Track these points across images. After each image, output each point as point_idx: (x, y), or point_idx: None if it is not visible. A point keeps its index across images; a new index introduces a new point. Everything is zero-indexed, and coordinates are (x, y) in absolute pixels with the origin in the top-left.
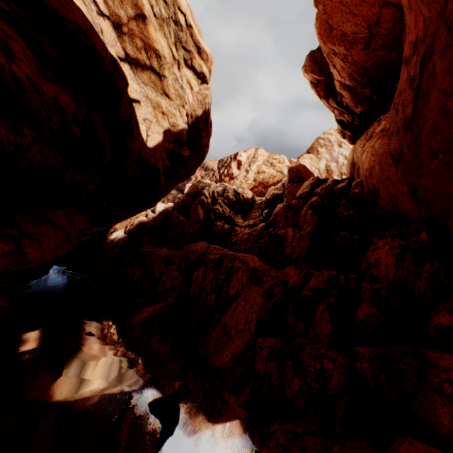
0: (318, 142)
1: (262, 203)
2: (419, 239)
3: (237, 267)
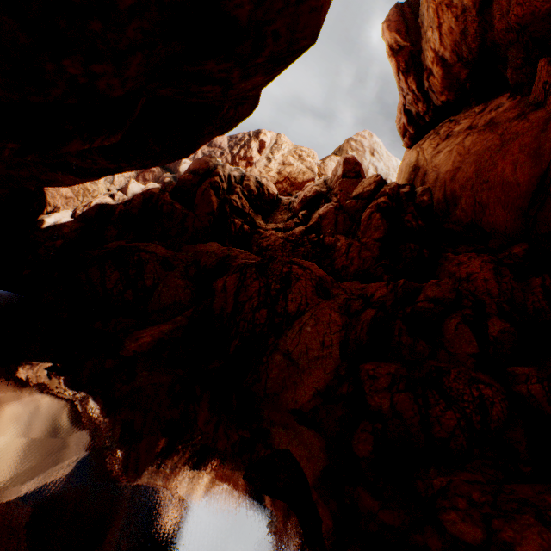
0: (349, 144)
1: (292, 204)
2: (512, 254)
3: (297, 274)
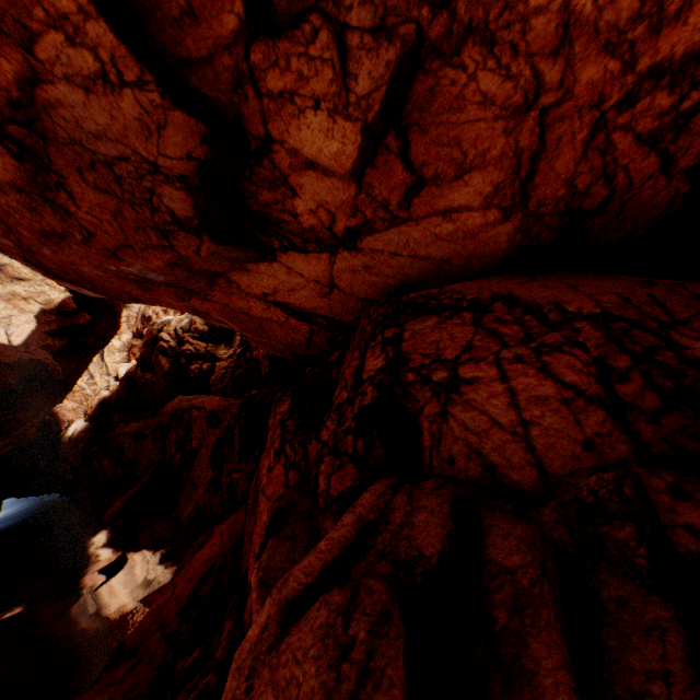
0: None
1: None
2: None
3: (195, 416)
